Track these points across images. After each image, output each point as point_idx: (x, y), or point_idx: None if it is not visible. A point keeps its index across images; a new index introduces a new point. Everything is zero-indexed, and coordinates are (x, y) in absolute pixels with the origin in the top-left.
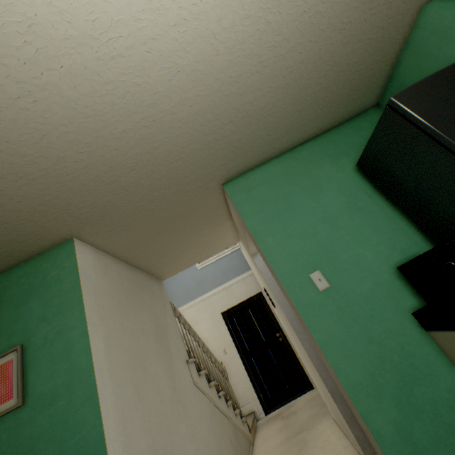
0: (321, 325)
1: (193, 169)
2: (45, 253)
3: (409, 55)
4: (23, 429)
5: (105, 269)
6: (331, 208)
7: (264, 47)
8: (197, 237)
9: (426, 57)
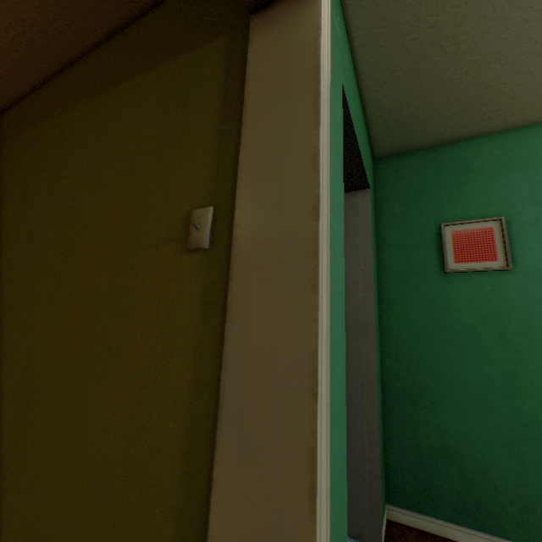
0: None
1: None
2: (530, 128)
3: None
4: (510, 289)
5: None
6: None
7: None
8: None
9: None
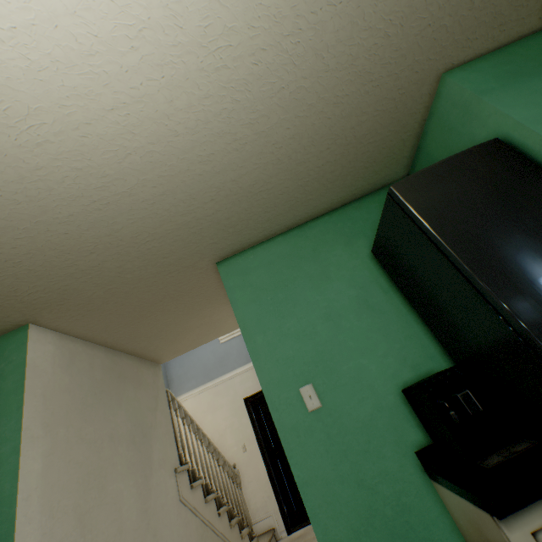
0: (304, 458)
1: (174, 249)
2: None
3: (433, 126)
4: None
5: (70, 360)
6: (337, 303)
7: (238, 125)
8: (197, 318)
9: (450, 132)
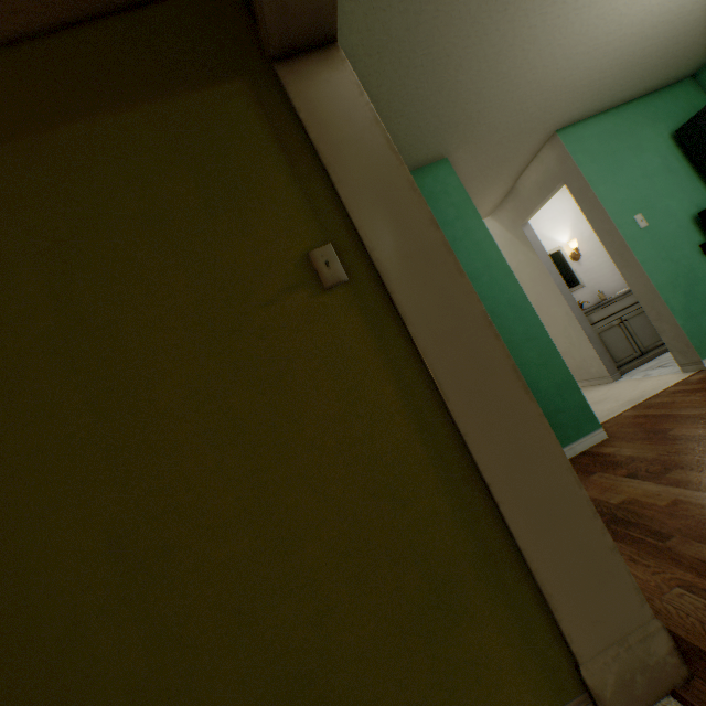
0: (641, 251)
1: (561, 107)
2: (422, 170)
3: None
4: None
5: None
6: (650, 168)
7: (692, 2)
8: (480, 197)
9: None
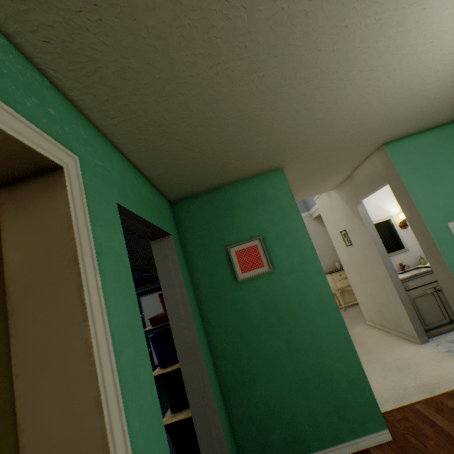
0: (450, 255)
1: (385, 131)
2: (260, 176)
3: None
4: (276, 283)
5: None
6: None
7: None
8: (322, 182)
9: None
